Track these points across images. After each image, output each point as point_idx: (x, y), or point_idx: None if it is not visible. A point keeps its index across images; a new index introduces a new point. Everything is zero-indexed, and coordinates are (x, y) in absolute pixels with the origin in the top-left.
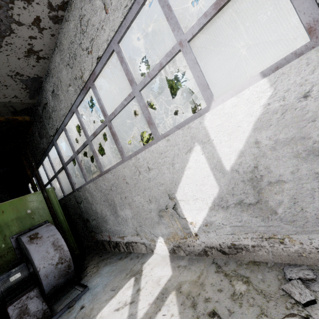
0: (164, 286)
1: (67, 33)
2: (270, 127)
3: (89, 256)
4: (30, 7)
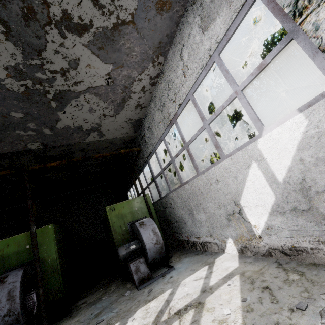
0: (231, 271)
1: (159, 90)
2: (311, 148)
3: (172, 251)
4: (140, 83)
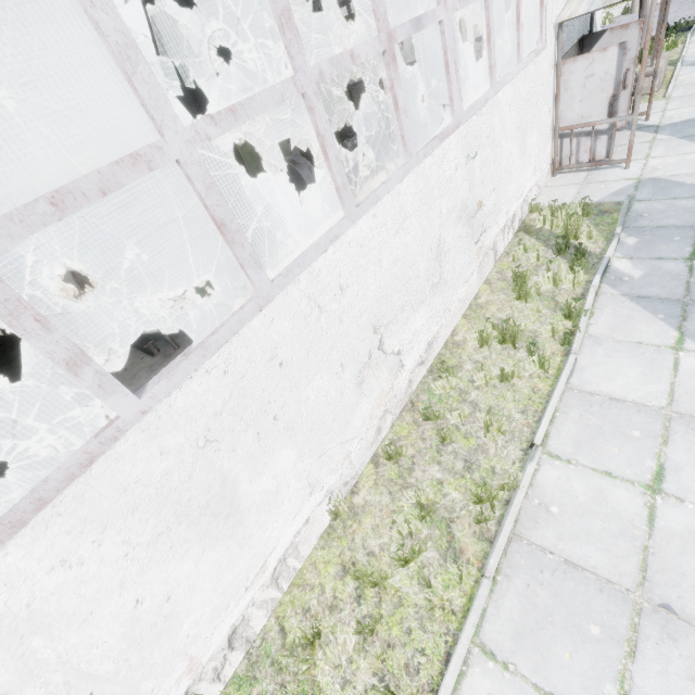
0: None
1: None
2: None
3: None
4: None
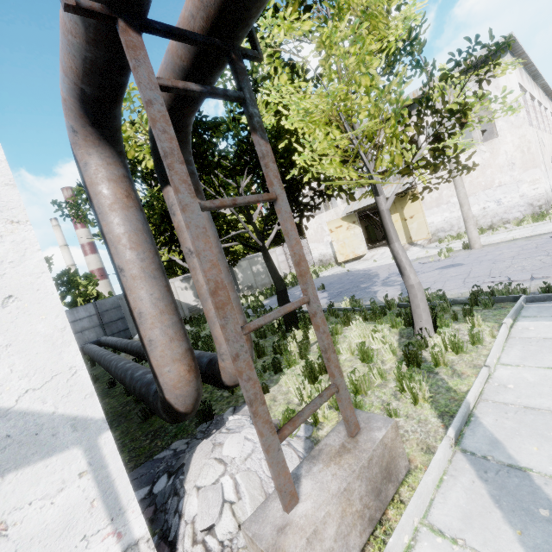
0: None
1: None
2: None
3: None
4: None
